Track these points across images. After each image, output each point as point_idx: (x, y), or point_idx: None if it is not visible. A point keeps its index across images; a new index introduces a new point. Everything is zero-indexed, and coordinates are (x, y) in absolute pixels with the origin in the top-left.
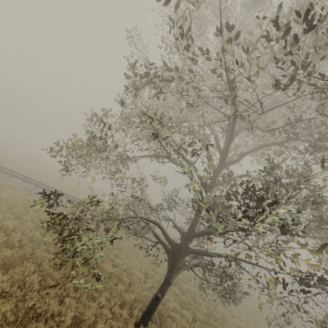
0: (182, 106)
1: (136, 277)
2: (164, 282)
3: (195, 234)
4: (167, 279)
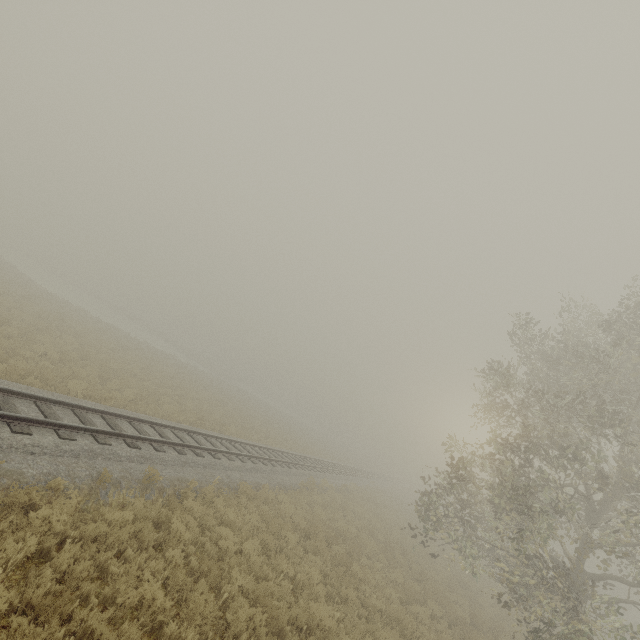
0: None
1: (481, 613)
2: None
3: (593, 578)
4: None
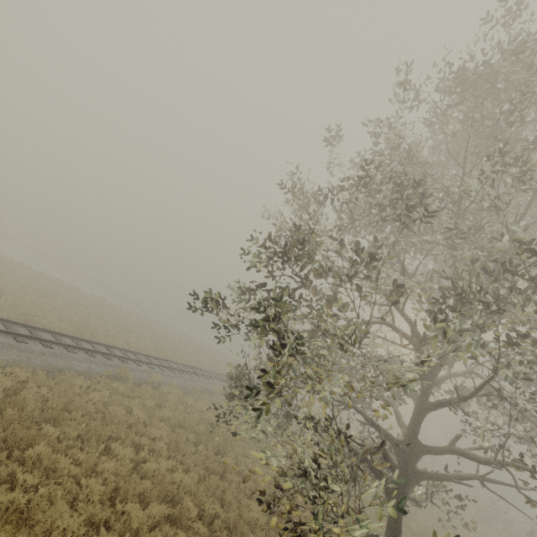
0: (535, 293)
1: None
2: (392, 535)
3: (428, 450)
4: (398, 530)
